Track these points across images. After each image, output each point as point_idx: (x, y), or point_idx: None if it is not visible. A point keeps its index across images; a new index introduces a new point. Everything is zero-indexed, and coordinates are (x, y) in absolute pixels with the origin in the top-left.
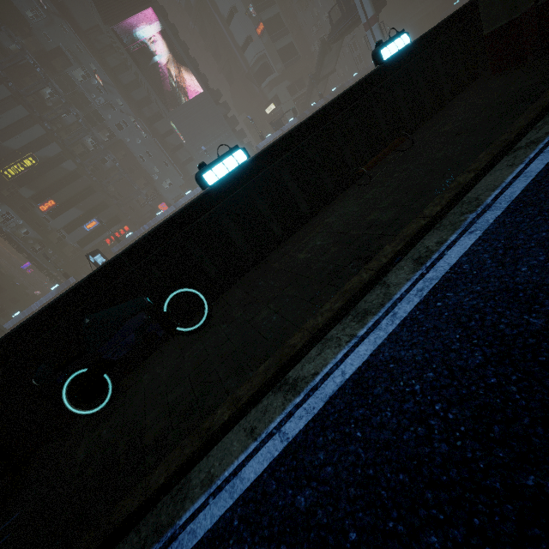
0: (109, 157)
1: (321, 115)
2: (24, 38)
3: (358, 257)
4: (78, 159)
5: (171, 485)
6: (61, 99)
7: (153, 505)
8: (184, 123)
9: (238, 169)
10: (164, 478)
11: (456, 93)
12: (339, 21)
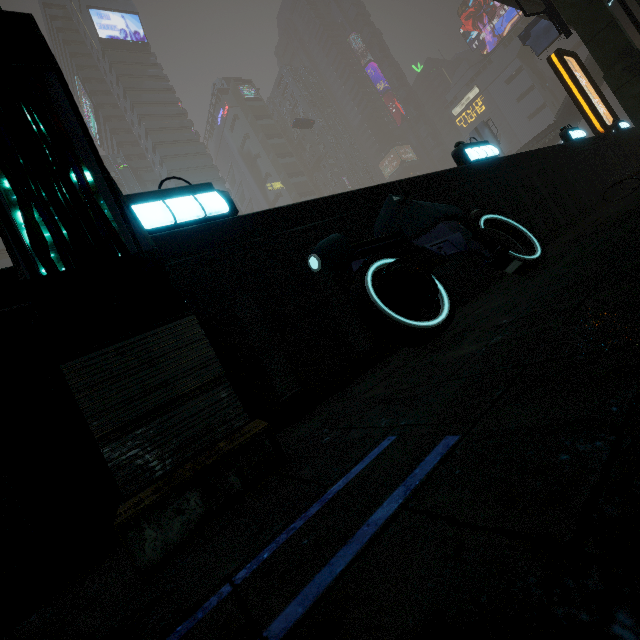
0: None
1: (543, 152)
2: None
3: None
4: None
5: None
6: None
7: None
8: None
9: (491, 159)
10: None
11: (633, 182)
12: None
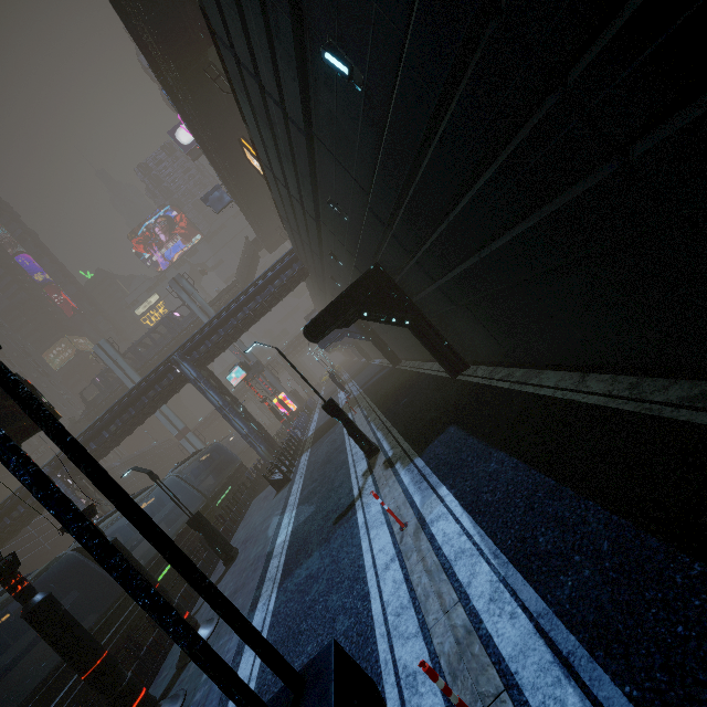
0: None
1: None
2: None
3: None
4: None
5: None
6: None
7: None
8: None
9: None
10: None
11: None
12: (97, 397)
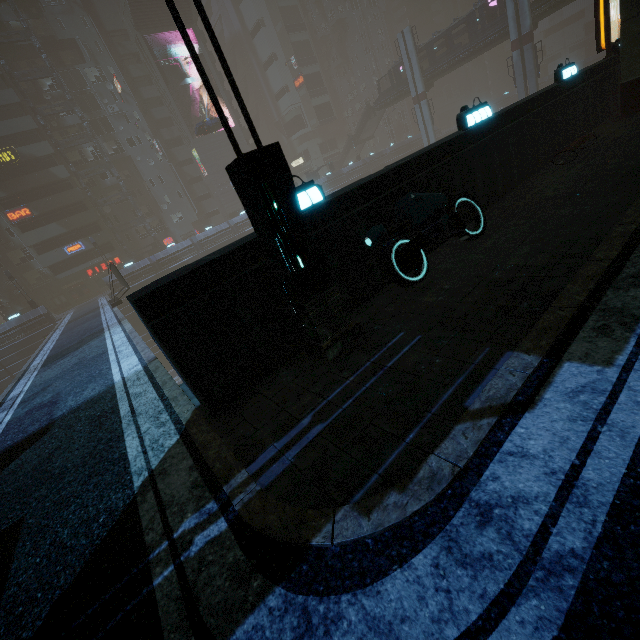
0: (112, 172)
1: (529, 103)
2: (32, 18)
3: (637, 175)
4: (73, 166)
5: (628, 253)
6: (65, 95)
7: (624, 261)
8: (209, 154)
9: (484, 122)
10: (615, 252)
11: (595, 125)
12: (387, 91)
